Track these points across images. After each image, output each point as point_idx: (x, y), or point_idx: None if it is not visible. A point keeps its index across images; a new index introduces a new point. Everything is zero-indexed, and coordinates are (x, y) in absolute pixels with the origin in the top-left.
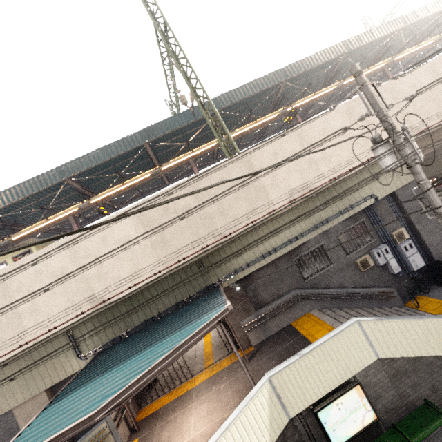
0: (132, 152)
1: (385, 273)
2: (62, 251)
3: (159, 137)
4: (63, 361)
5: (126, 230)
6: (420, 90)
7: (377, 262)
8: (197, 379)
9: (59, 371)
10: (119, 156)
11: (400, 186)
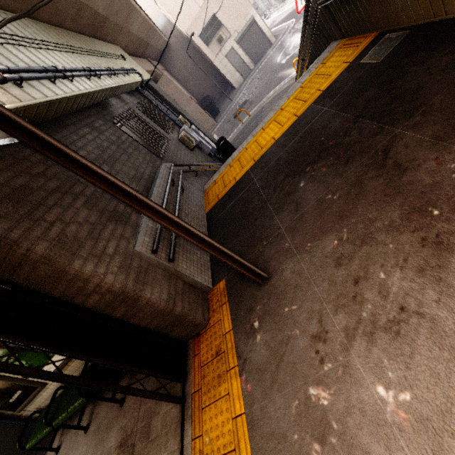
0: None
1: (204, 154)
2: None
3: None
4: None
5: None
6: None
7: (193, 139)
8: None
9: None
10: None
11: (147, 77)
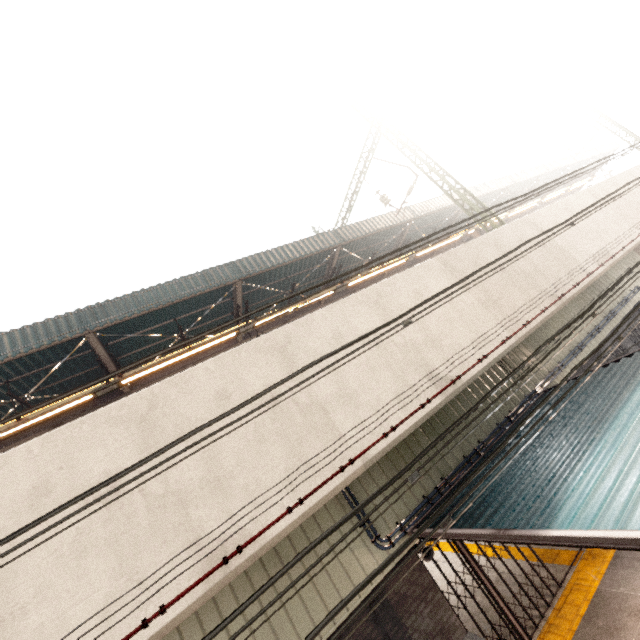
0: (313, 261)
1: None
2: (365, 307)
3: (354, 240)
4: (345, 560)
5: (440, 284)
6: (635, 189)
7: None
8: (582, 580)
9: (341, 587)
10: (299, 263)
11: None
